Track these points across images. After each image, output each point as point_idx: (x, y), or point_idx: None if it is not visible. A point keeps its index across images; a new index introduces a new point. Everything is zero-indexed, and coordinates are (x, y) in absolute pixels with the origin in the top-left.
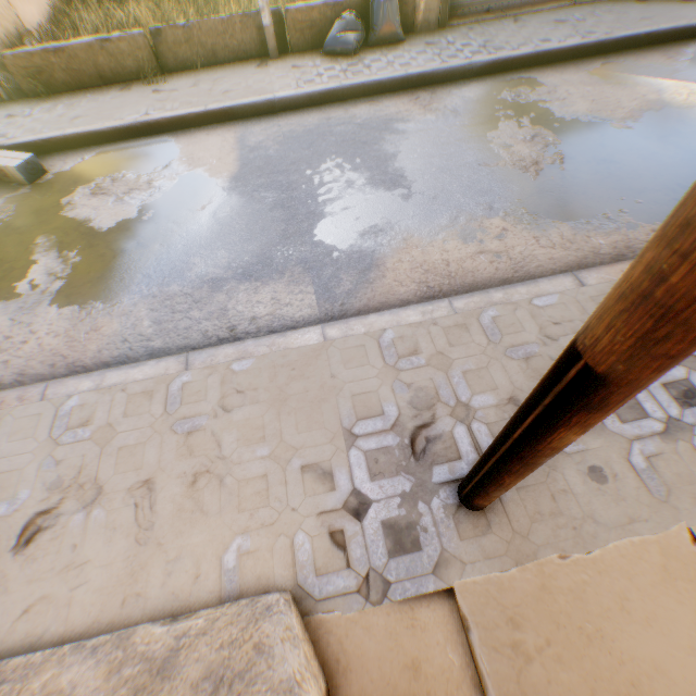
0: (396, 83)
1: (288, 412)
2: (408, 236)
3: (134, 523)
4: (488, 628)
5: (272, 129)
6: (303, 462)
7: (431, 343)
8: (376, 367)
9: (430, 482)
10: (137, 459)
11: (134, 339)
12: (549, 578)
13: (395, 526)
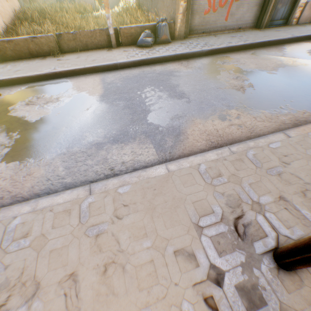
0: (171, 57)
1: (157, 216)
2: (194, 119)
3: (64, 310)
4: None
5: (117, 75)
6: (174, 248)
7: (226, 169)
8: (201, 184)
9: (255, 253)
10: (63, 258)
11: (54, 178)
12: None
13: (244, 288)
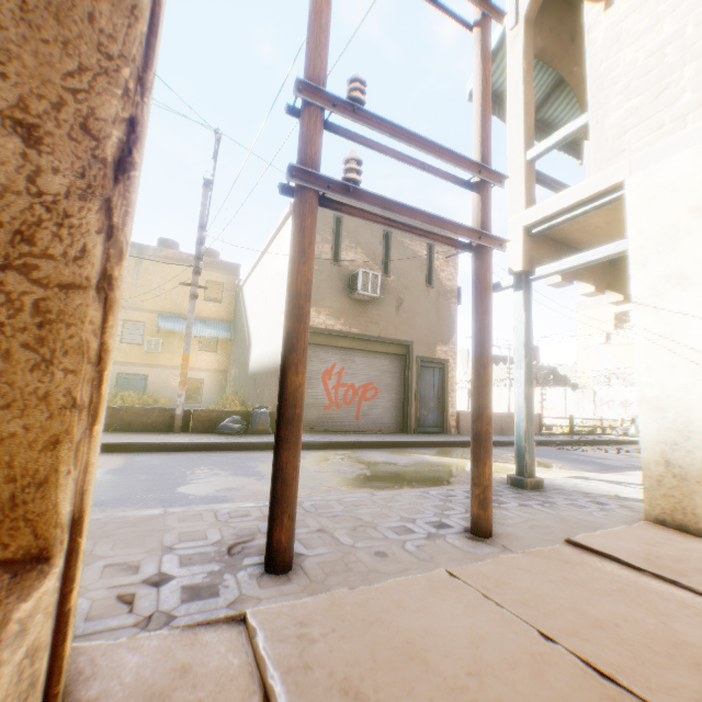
0: (263, 444)
1: (108, 541)
2: (256, 491)
3: None
4: (276, 628)
5: (161, 456)
6: (110, 562)
7: (260, 512)
8: (209, 521)
9: (240, 564)
10: None
11: None
12: (339, 598)
13: (196, 586)
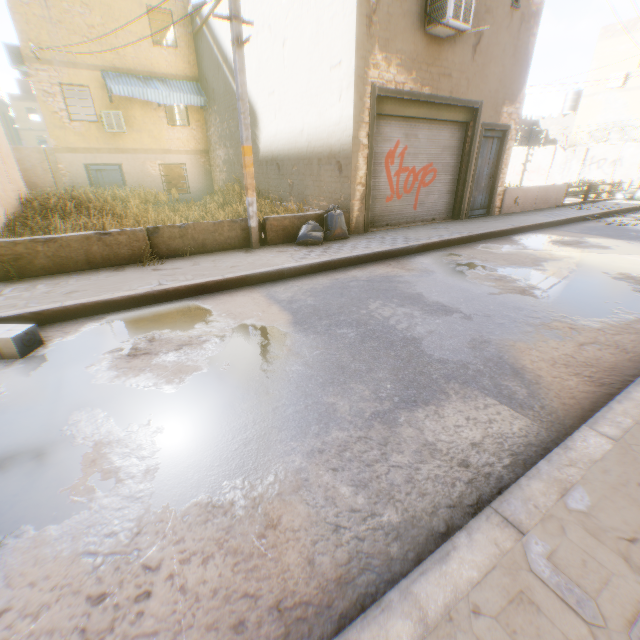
0: (369, 256)
1: None
2: (510, 343)
3: None
4: None
5: (293, 288)
6: None
7: None
8: None
9: None
10: None
11: (349, 520)
12: None
13: None
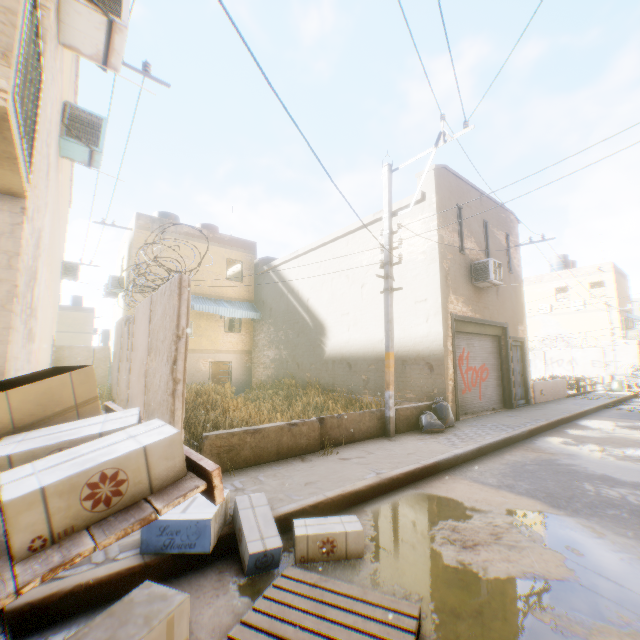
0: (501, 442)
1: None
2: None
3: None
4: None
5: (485, 473)
6: None
7: None
8: None
9: None
10: None
11: None
12: None
13: None
